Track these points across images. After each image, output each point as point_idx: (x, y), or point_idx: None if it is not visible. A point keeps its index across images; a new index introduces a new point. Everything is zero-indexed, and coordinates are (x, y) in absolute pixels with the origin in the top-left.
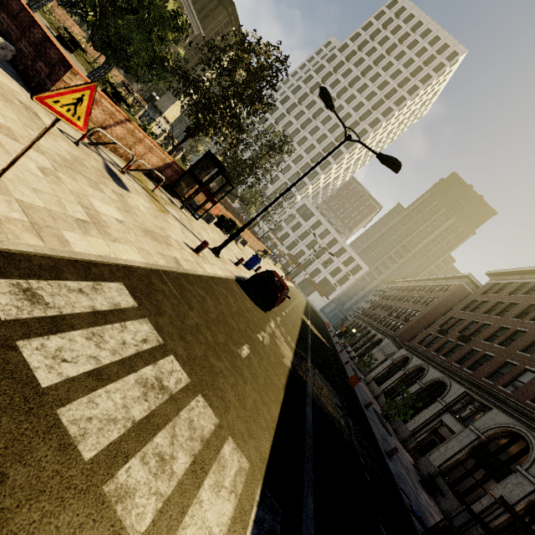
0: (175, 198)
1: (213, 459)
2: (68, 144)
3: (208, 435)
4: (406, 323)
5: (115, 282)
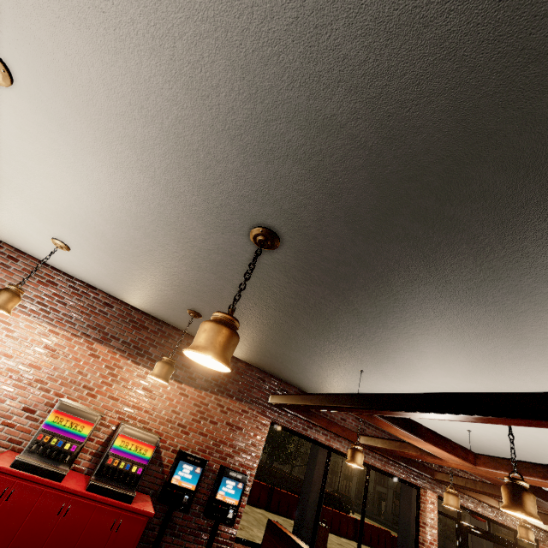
0: None
1: None
2: None
3: None
4: None
5: None
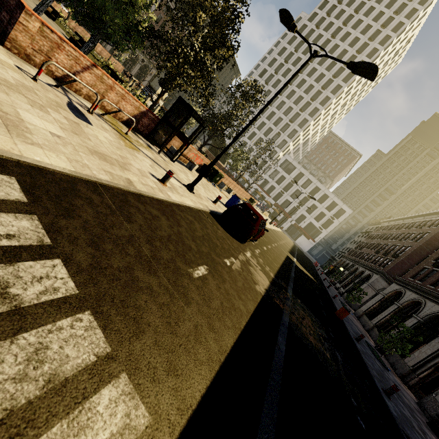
0: (155, 146)
1: (61, 414)
2: (23, 76)
3: (72, 371)
4: (395, 259)
5: (1, 174)
